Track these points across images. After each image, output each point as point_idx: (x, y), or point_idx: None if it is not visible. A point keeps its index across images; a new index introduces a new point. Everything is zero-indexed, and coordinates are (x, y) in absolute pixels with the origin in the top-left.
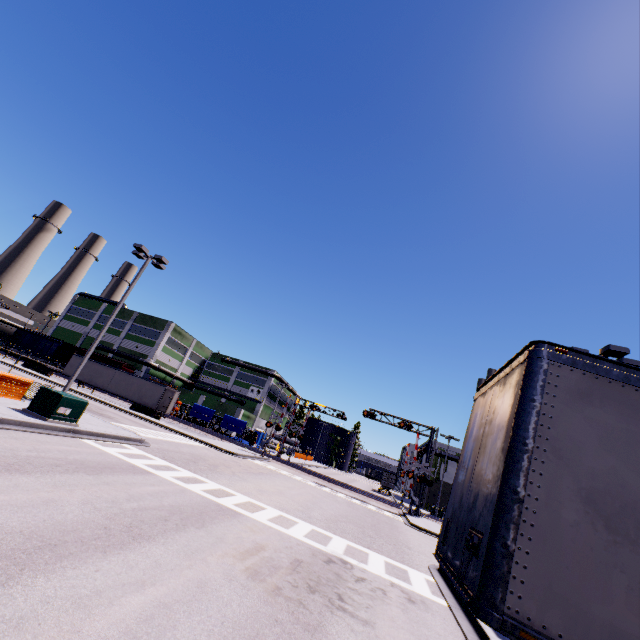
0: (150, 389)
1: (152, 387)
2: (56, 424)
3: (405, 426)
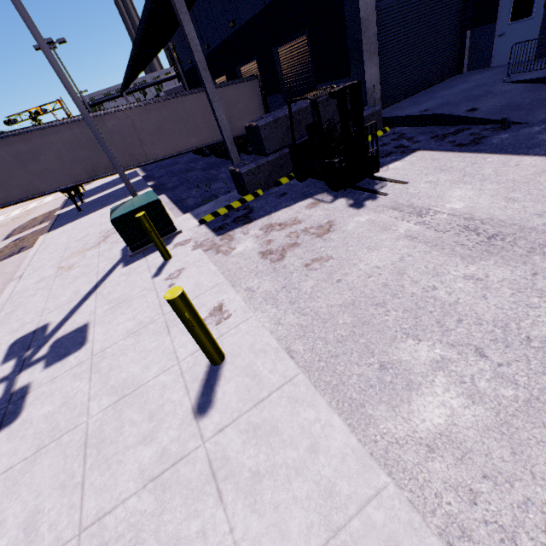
0: None
1: None
2: None
3: (41, 113)
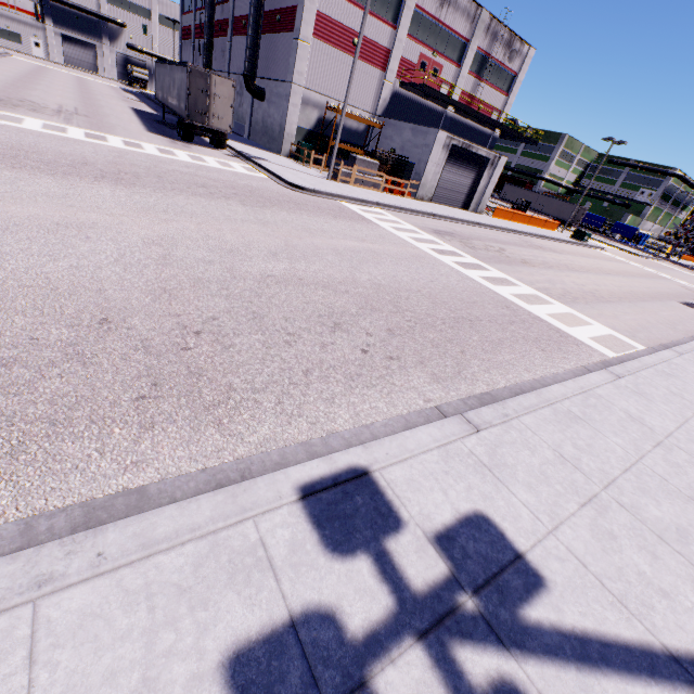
0: (566, 208)
1: (568, 207)
2: (584, 243)
3: None
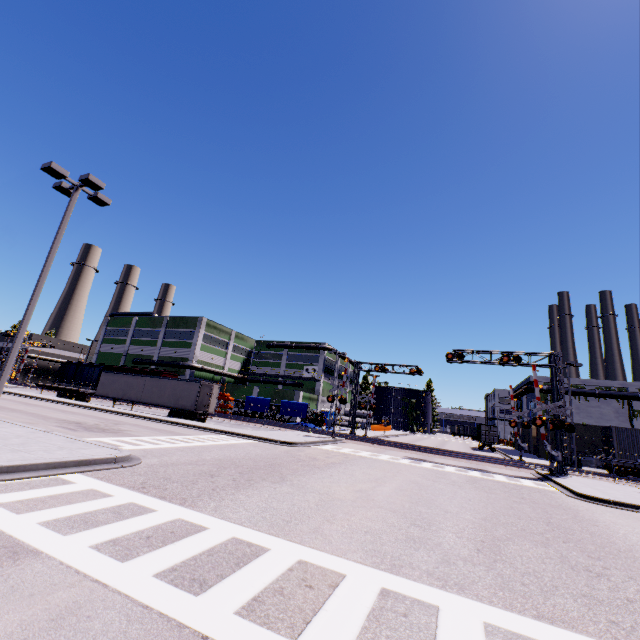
0: (184, 389)
1: (186, 386)
2: None
3: (510, 360)
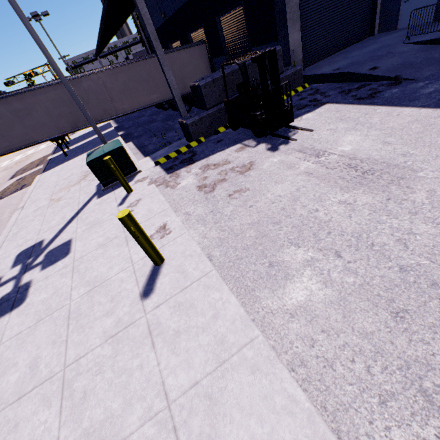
0: None
1: None
2: None
3: (33, 75)
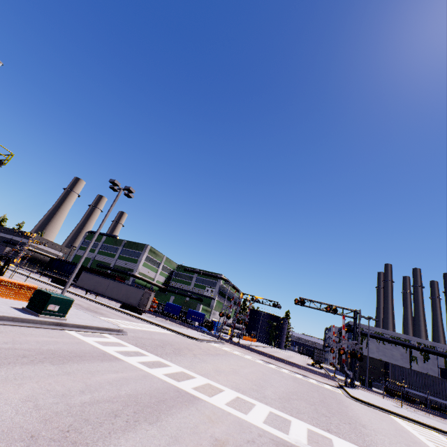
0: (133, 292)
1: (135, 291)
2: (46, 319)
3: (331, 310)
